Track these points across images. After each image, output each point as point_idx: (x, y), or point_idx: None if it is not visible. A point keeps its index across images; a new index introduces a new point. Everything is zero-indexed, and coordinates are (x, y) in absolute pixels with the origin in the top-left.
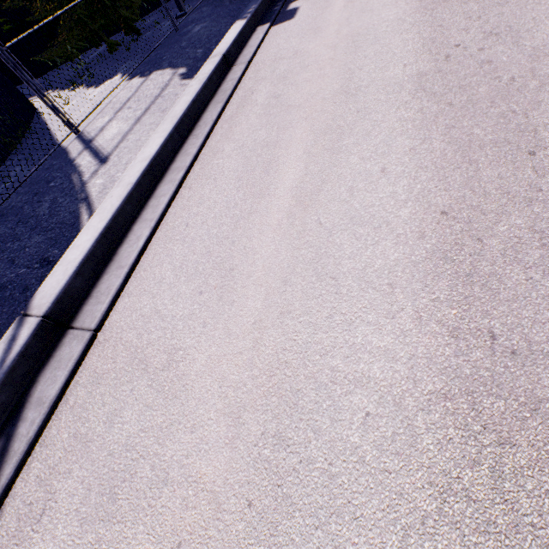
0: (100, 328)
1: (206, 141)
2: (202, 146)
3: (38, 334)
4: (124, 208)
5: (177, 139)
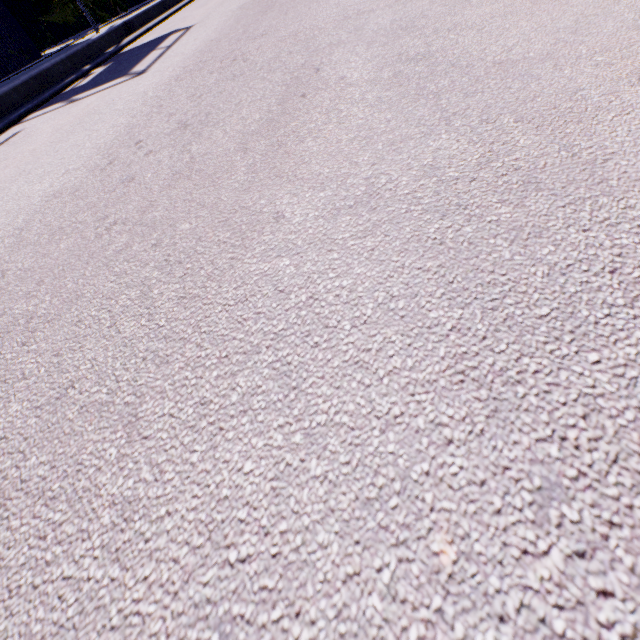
0: (150, 30)
1: (191, 2)
2: (190, 3)
3: (123, 26)
4: (152, 11)
5: (175, 1)
